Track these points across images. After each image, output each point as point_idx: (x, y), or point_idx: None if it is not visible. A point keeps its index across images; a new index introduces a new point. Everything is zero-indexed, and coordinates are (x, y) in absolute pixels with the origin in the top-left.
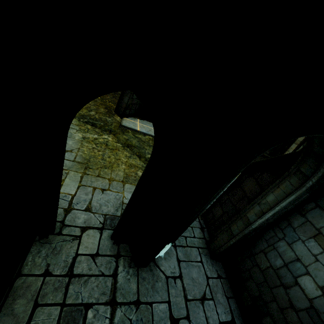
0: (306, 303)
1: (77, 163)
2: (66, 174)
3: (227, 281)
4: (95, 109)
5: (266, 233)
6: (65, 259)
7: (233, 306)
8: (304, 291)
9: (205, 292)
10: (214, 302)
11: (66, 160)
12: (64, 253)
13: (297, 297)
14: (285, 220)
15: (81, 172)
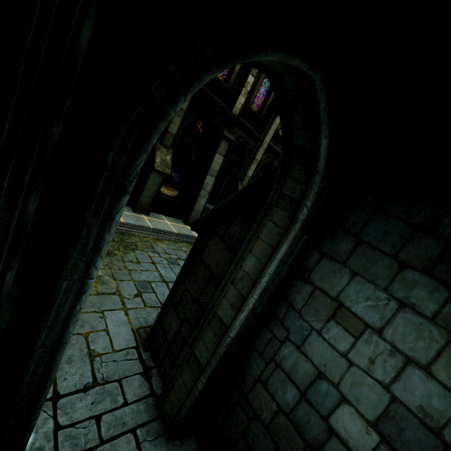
0: None
1: None
2: None
3: None
4: None
5: (257, 339)
6: None
7: None
8: (348, 445)
9: None
10: None
11: None
12: None
13: None
14: (282, 300)
15: None
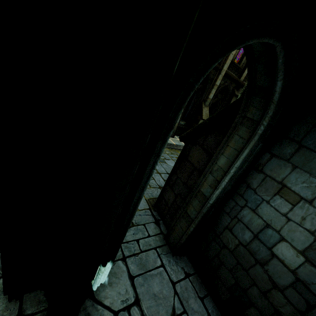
0: (289, 277)
1: None
2: None
3: (197, 277)
4: None
5: (225, 205)
6: None
7: (210, 307)
8: (283, 262)
9: (174, 307)
10: None
11: None
12: None
13: (278, 272)
14: (243, 183)
15: None
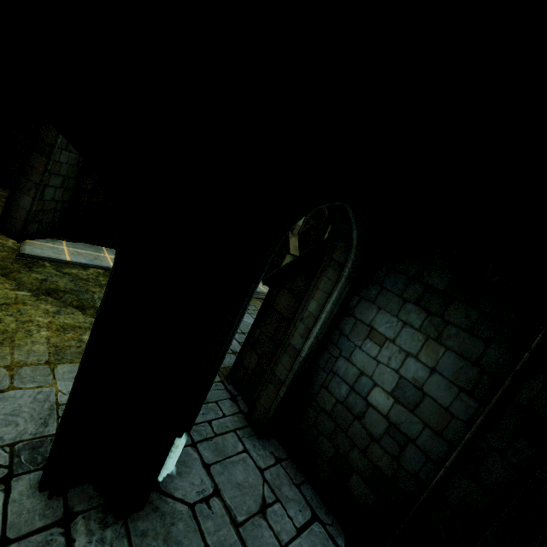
0: (384, 424)
1: None
2: None
3: (291, 462)
4: None
5: (320, 359)
6: None
7: (308, 494)
8: (378, 409)
9: (264, 496)
10: (281, 504)
11: None
12: None
13: (374, 422)
14: (336, 330)
15: None
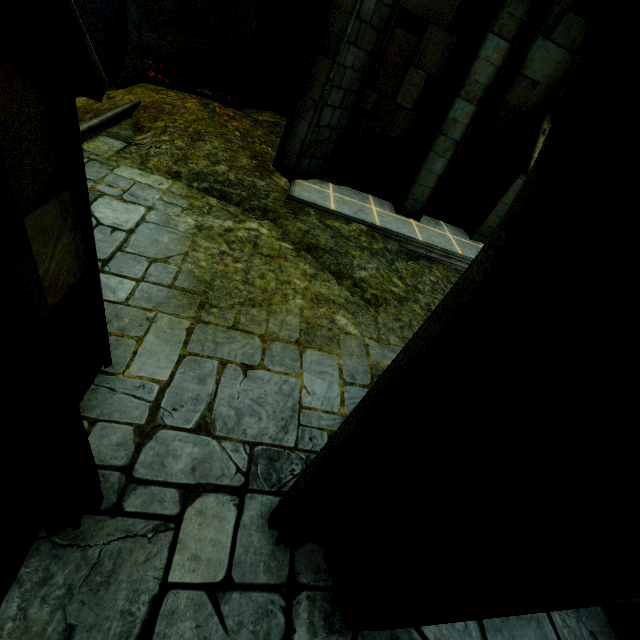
0: None
1: (180, 292)
2: (149, 324)
3: None
4: (229, 158)
5: None
6: (124, 608)
7: None
8: None
9: None
10: None
11: (150, 283)
12: (123, 584)
13: None
14: None
15: (188, 316)
